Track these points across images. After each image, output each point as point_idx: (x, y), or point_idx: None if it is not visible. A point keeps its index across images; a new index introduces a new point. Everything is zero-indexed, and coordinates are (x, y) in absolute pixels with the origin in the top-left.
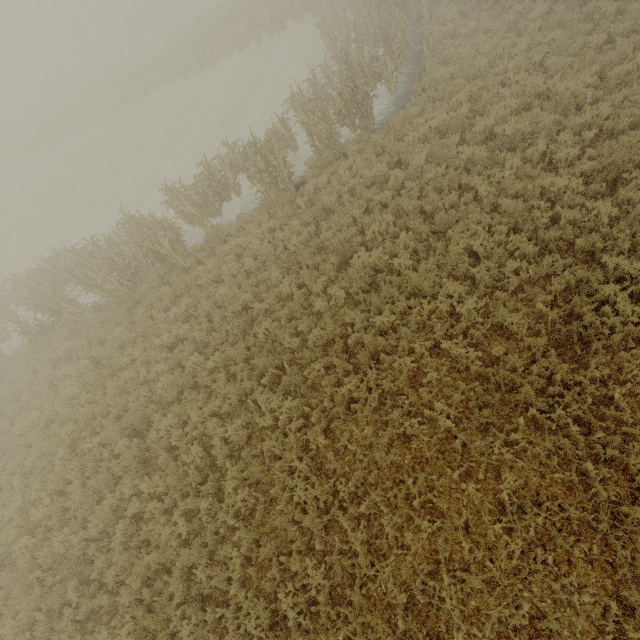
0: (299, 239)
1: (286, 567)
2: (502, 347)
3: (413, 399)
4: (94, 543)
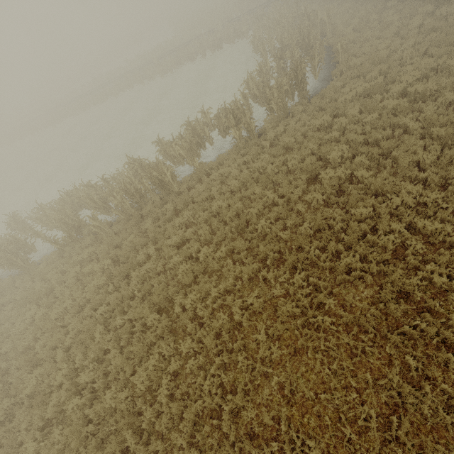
0: (272, 166)
1: (324, 404)
2: None
3: (404, 265)
4: (139, 398)
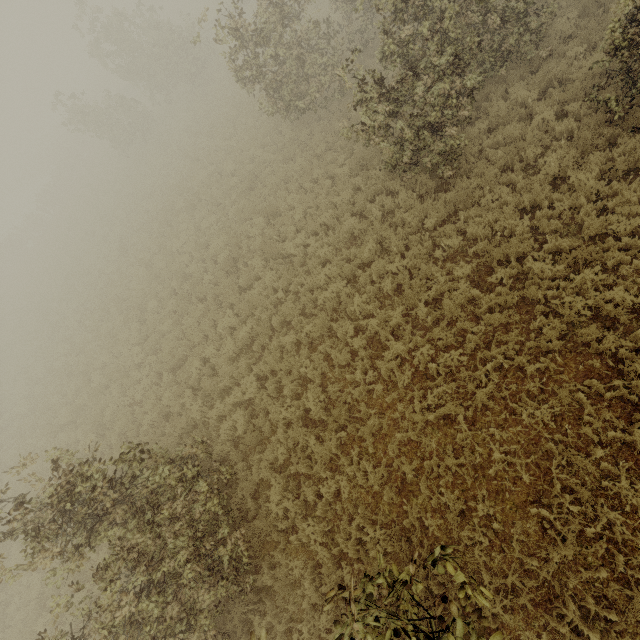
0: None
1: None
2: None
3: None
4: None
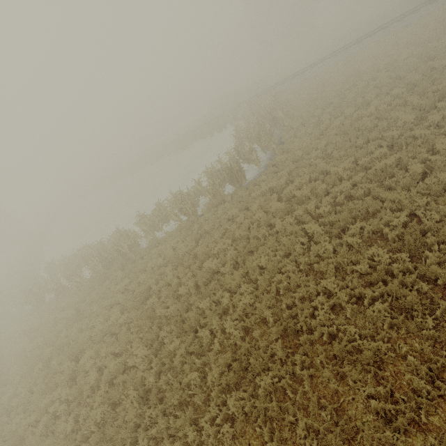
0: (186, 249)
1: None
2: (259, 331)
3: (203, 359)
4: (31, 427)
